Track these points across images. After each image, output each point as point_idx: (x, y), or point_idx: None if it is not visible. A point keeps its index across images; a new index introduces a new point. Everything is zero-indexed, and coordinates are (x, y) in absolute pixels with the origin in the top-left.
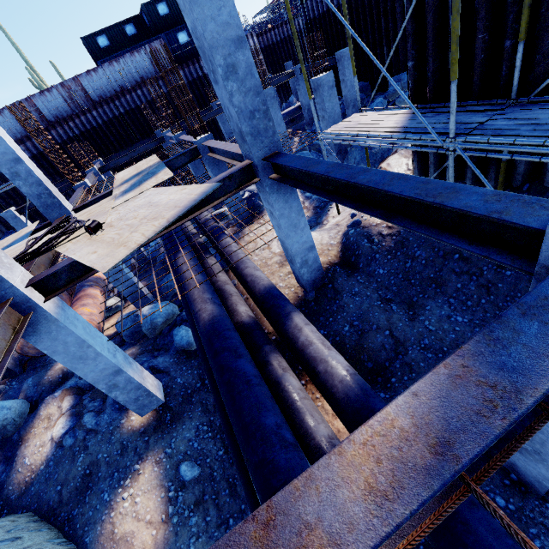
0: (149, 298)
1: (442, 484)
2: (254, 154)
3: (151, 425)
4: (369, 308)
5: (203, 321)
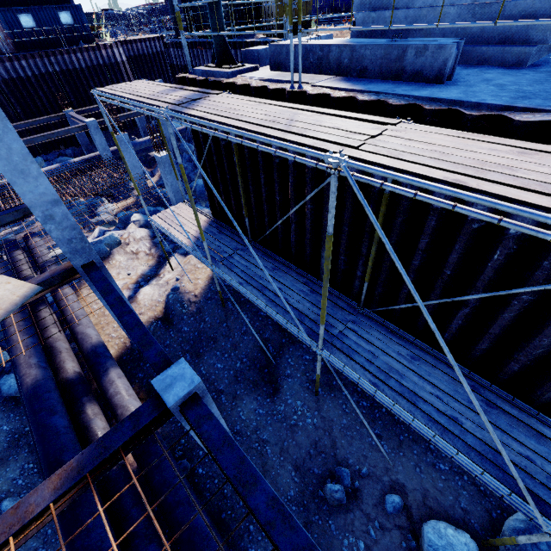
0: None
1: (75, 481)
2: (73, 264)
3: None
4: (173, 357)
5: (26, 385)
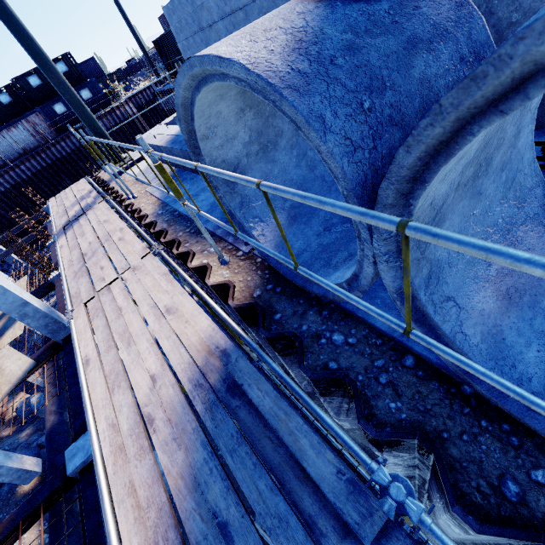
0: (40, 386)
1: (10, 530)
2: (56, 340)
3: (37, 487)
4: None
5: (47, 429)
